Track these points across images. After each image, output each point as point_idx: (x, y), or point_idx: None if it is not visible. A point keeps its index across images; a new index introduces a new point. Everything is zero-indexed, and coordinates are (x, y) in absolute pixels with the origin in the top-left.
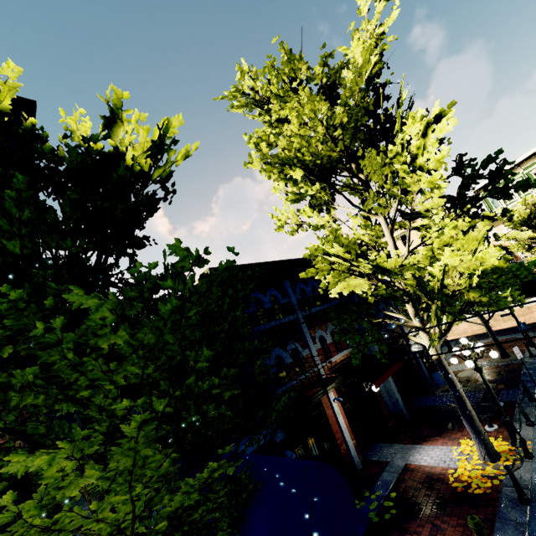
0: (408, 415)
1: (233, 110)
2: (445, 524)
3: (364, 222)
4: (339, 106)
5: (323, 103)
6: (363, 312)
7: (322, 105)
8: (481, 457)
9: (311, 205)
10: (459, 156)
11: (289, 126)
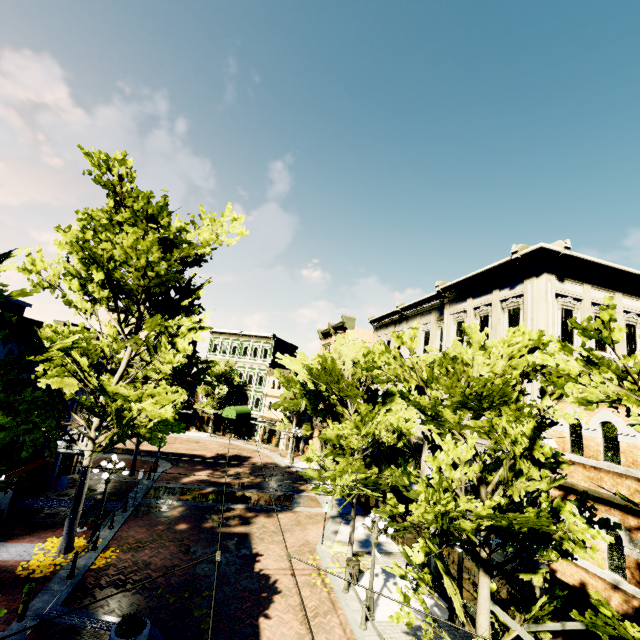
0: (6, 514)
1: (86, 157)
2: None
3: (117, 335)
4: (166, 263)
5: (159, 252)
6: (62, 415)
7: (157, 252)
8: (59, 550)
9: (83, 284)
10: (196, 351)
11: (123, 233)
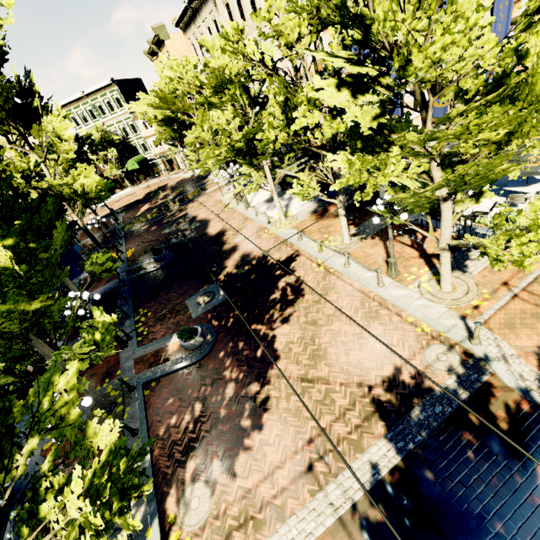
0: None
1: None
2: (103, 279)
3: (18, 153)
4: None
5: None
6: None
7: None
8: None
9: None
10: (77, 135)
11: None
